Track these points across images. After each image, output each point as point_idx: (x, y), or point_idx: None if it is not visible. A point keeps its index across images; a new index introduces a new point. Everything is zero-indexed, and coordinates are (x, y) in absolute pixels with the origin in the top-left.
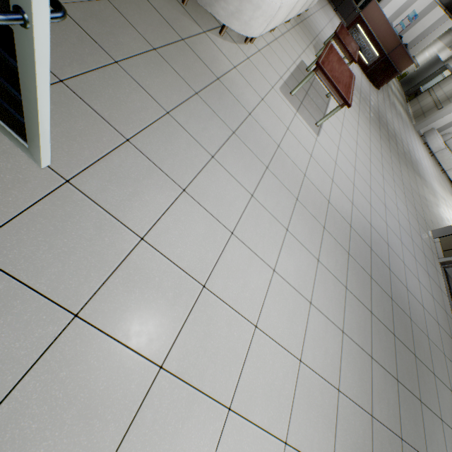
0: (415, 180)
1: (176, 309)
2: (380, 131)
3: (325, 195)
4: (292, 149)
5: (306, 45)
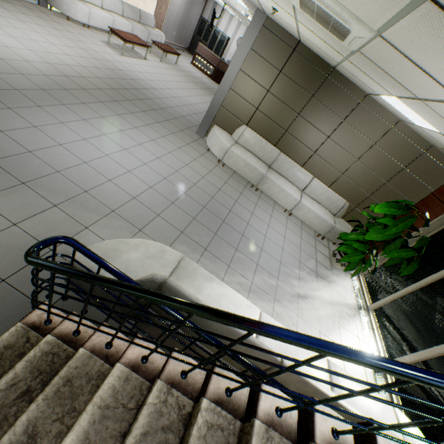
0: None
1: (5, 24)
2: (203, 89)
3: (107, 59)
4: (93, 47)
5: (143, 49)
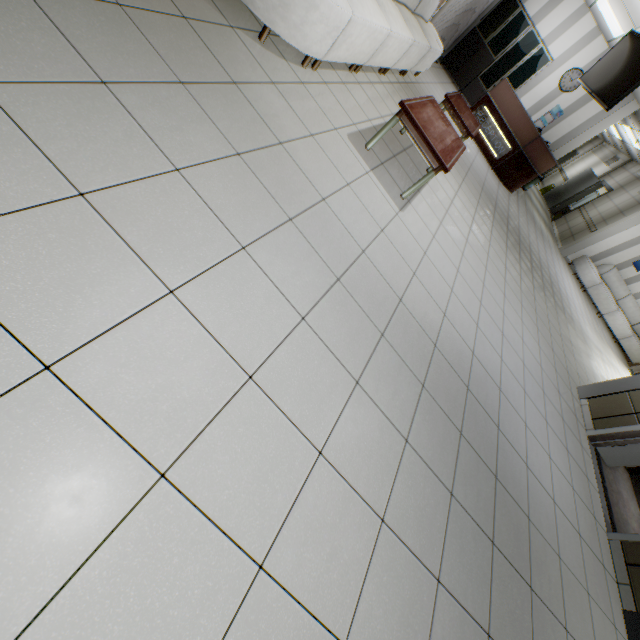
0: (556, 314)
1: None
2: (507, 239)
3: (395, 289)
4: (349, 211)
5: None
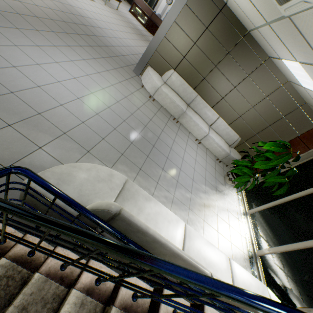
0: None
1: None
2: (138, 35)
3: None
4: None
5: None
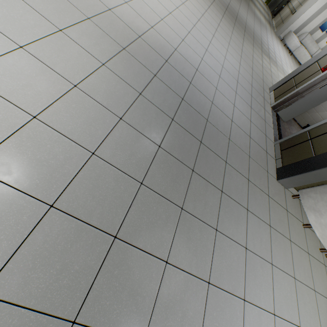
0: (261, 57)
1: None
2: (224, 14)
3: (106, 4)
4: None
5: None
